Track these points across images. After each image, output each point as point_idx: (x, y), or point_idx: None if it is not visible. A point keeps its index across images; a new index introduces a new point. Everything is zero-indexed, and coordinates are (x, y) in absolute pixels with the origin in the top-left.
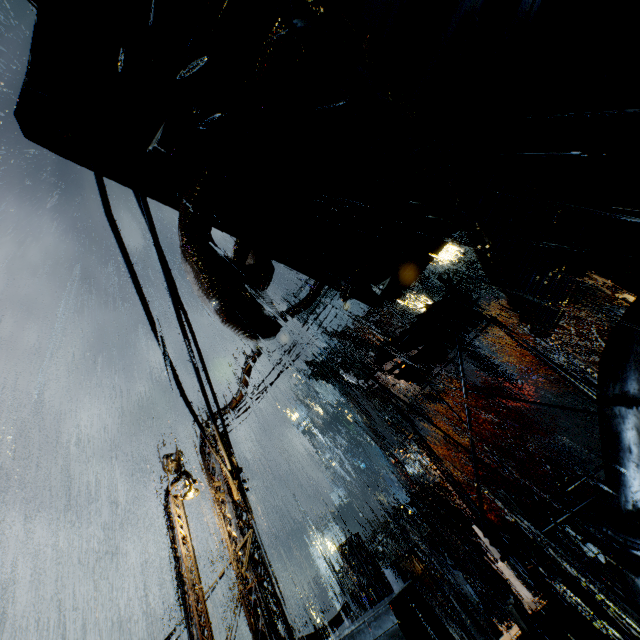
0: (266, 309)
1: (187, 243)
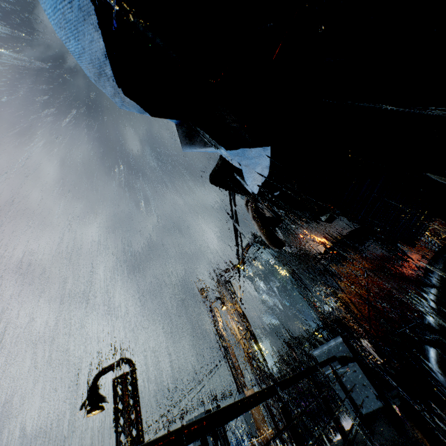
0: (277, 234)
1: (255, 213)
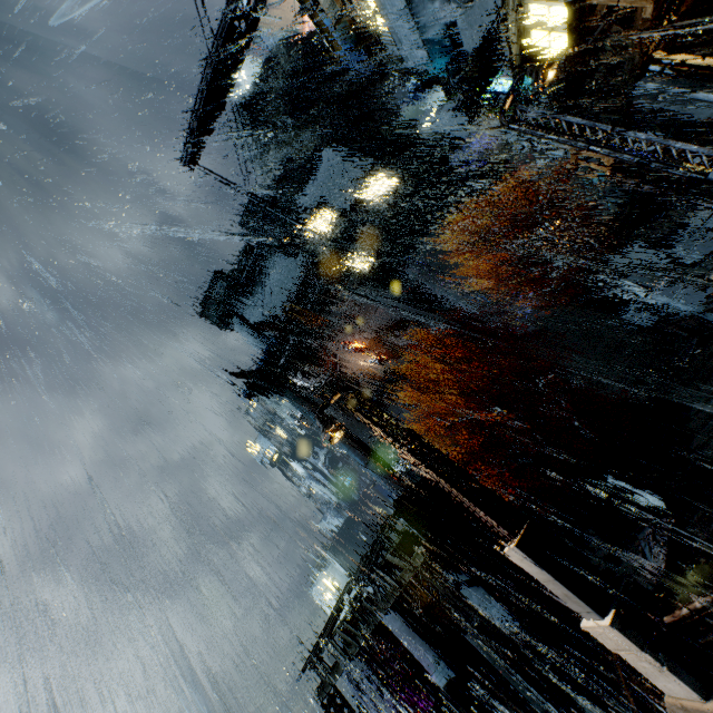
0: None
1: None
